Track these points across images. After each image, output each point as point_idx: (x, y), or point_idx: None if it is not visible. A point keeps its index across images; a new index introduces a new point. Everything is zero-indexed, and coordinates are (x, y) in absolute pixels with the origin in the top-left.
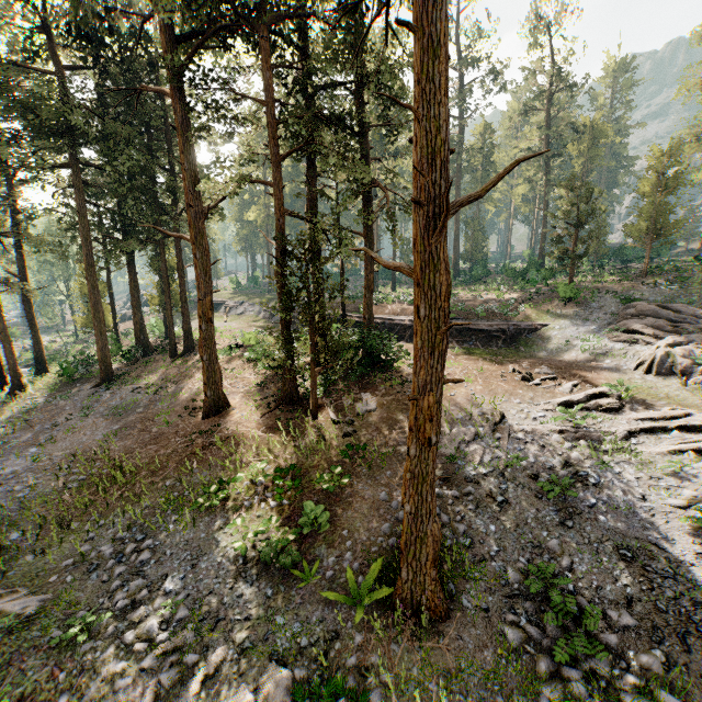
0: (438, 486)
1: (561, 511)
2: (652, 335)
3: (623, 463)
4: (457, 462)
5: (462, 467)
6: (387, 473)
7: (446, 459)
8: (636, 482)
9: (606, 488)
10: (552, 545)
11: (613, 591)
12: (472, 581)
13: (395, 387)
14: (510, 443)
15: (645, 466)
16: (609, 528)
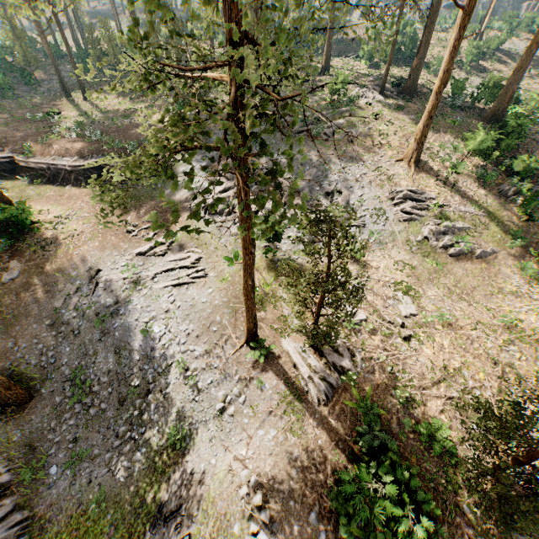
0: (46, 330)
1: (102, 333)
2: (226, 176)
3: (142, 297)
4: (62, 311)
5: (63, 315)
6: (17, 328)
7: (55, 311)
8: (140, 309)
9: (125, 316)
10: (90, 353)
11: (106, 369)
12: (50, 380)
13: (38, 251)
14: (96, 291)
15: (149, 298)
16: (117, 338)
